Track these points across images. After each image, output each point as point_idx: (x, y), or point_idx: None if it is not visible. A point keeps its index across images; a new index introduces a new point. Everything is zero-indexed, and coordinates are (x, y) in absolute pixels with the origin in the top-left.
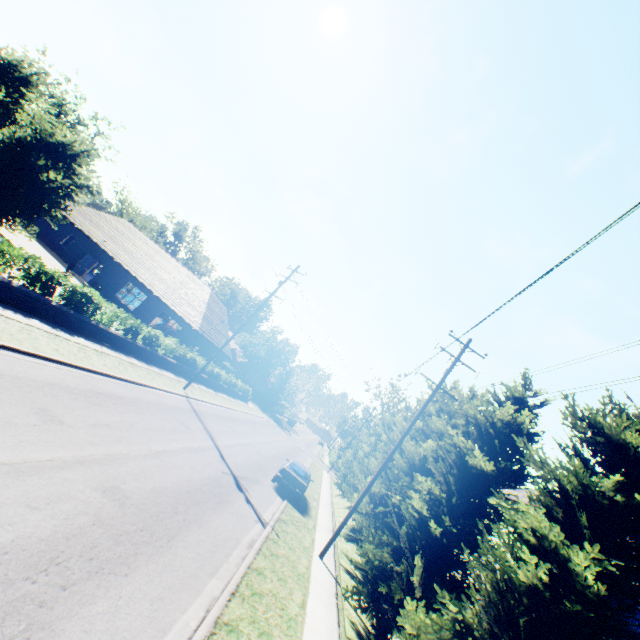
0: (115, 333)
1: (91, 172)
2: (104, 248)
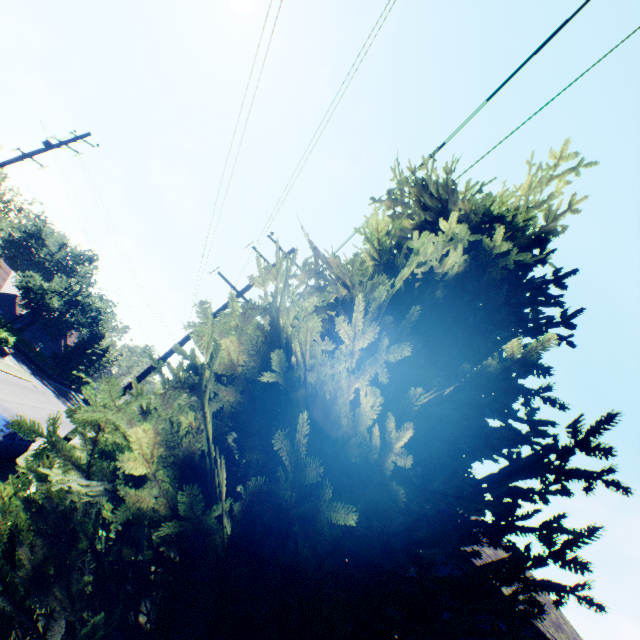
0: None
1: None
2: None
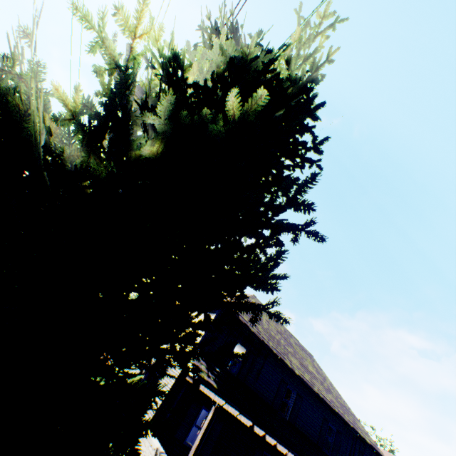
0: None
1: None
2: None
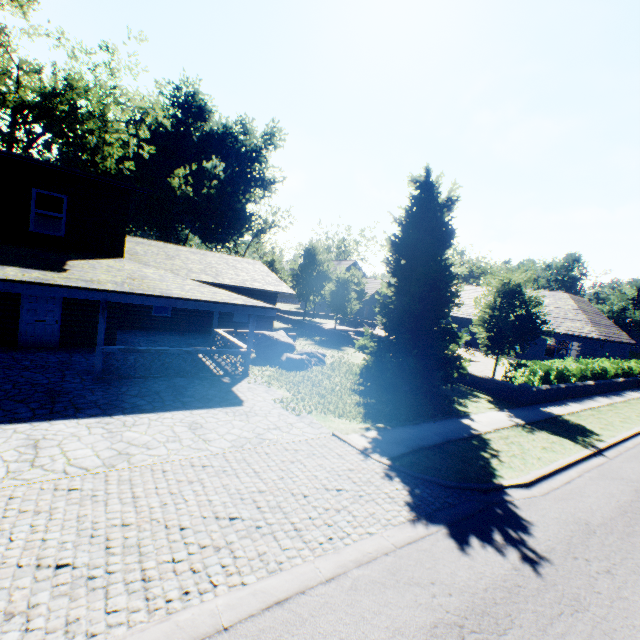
0: (588, 383)
1: (528, 287)
2: (457, 316)
